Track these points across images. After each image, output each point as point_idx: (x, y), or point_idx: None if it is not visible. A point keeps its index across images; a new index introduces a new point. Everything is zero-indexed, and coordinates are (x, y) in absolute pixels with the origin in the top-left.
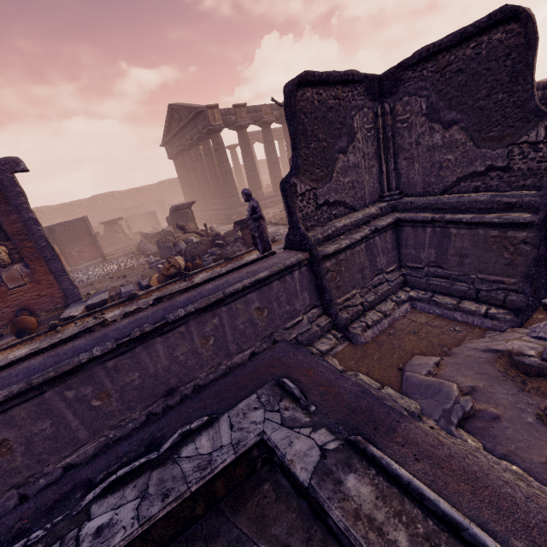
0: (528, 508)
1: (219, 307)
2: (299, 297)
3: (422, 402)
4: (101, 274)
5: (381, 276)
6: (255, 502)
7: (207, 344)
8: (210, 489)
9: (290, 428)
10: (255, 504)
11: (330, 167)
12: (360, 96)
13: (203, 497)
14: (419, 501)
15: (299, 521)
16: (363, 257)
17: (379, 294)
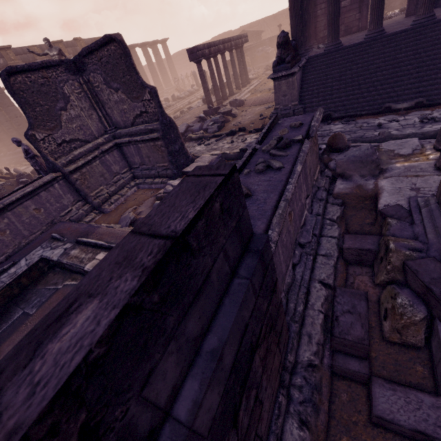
0: (121, 233)
1: (5, 213)
2: (65, 198)
3: (122, 224)
4: None
5: (119, 176)
6: (44, 280)
7: (5, 234)
8: (19, 282)
9: (54, 249)
10: (44, 280)
11: (58, 120)
12: (63, 73)
13: (16, 286)
14: (92, 245)
15: (62, 276)
16: (101, 168)
17: (117, 186)
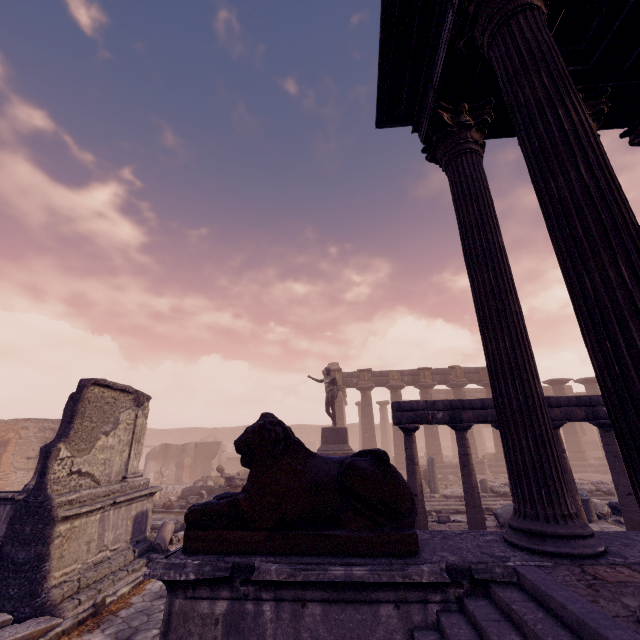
0: None
1: None
2: (0, 526)
3: None
4: (168, 491)
5: None
6: None
7: None
8: None
9: None
10: None
11: None
12: None
13: None
14: None
15: None
16: None
17: None
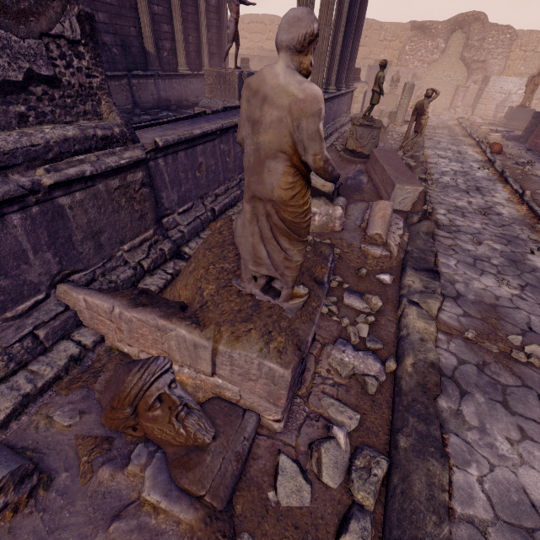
0: None
1: None
2: None
3: None
4: None
5: None
6: None
7: None
8: None
9: None
10: None
11: None
12: None
13: None
14: None
15: None
16: None
17: None
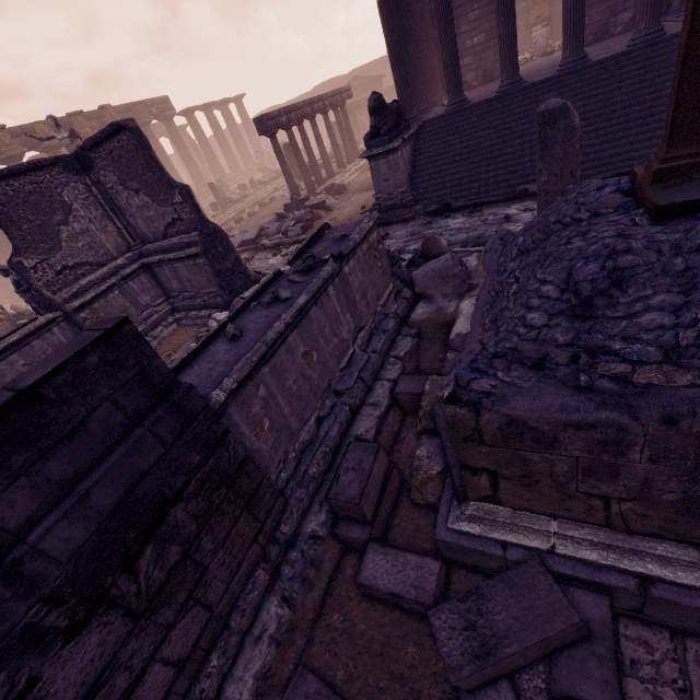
0: None
1: None
2: None
3: None
4: None
5: (151, 310)
6: None
7: None
8: None
9: None
10: None
11: (56, 239)
12: (61, 174)
13: None
14: None
15: None
16: (122, 301)
17: (148, 324)
